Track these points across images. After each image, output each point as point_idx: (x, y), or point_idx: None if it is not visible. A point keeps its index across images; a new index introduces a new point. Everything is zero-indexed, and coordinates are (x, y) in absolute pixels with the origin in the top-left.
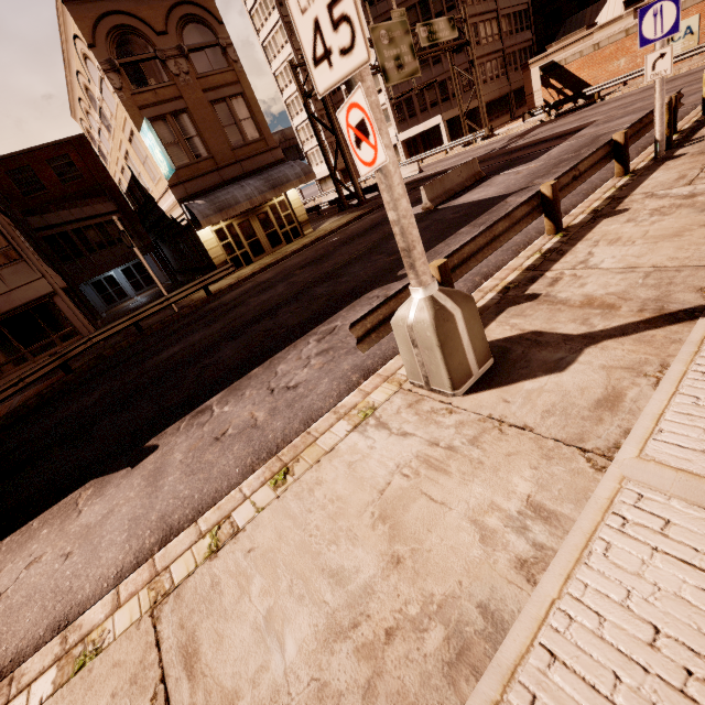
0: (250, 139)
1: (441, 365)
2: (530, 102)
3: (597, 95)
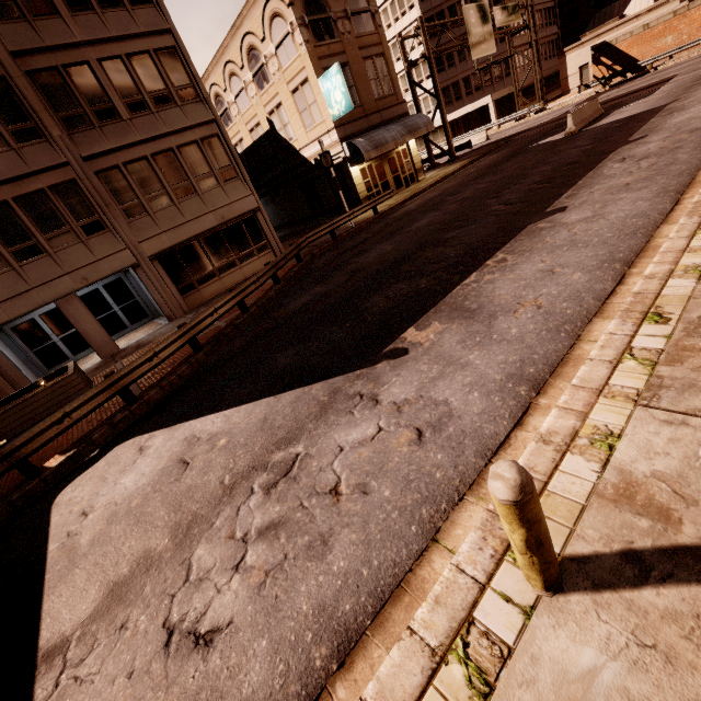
0: (386, 93)
1: None
2: (564, 86)
3: (651, 66)
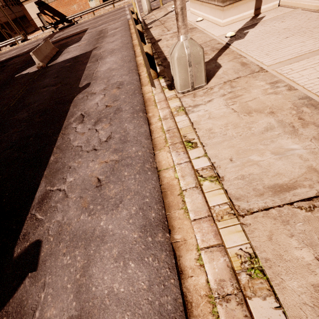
0: None
1: (203, 69)
2: (34, 24)
3: (74, 20)
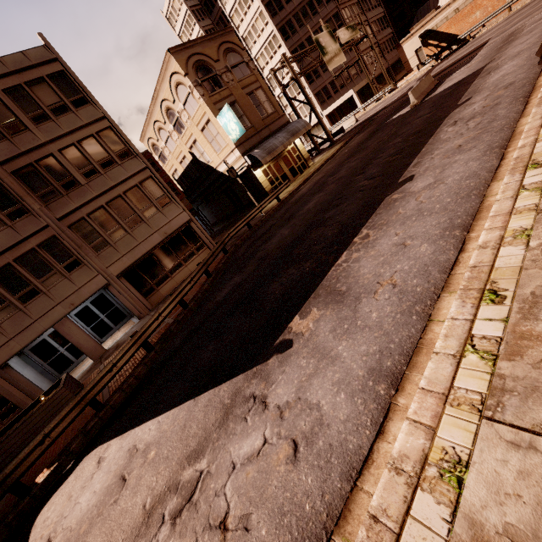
0: (269, 112)
1: None
2: (407, 67)
3: (469, 36)
